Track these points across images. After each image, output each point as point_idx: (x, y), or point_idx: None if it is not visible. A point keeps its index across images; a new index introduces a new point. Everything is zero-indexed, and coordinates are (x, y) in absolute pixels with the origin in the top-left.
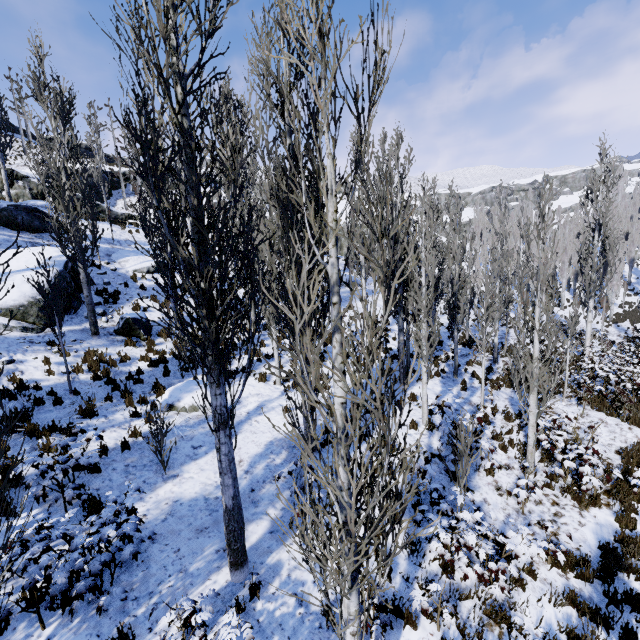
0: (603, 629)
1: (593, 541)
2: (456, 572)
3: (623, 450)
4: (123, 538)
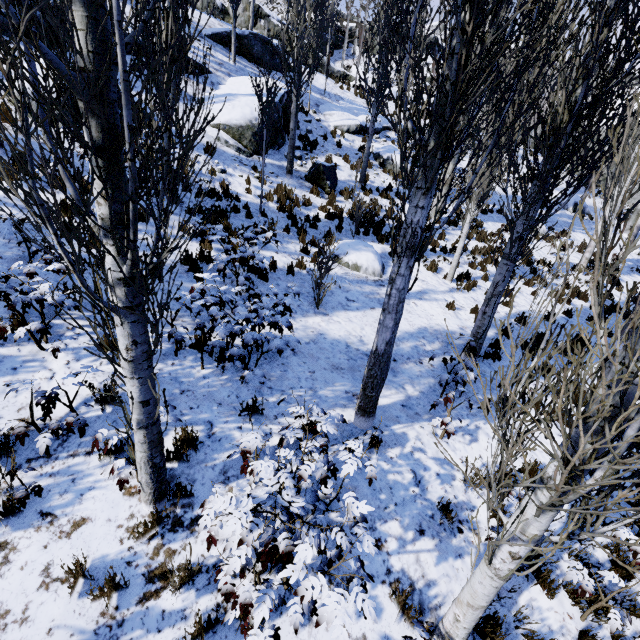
0: None
1: None
2: (632, 580)
3: None
4: (275, 326)
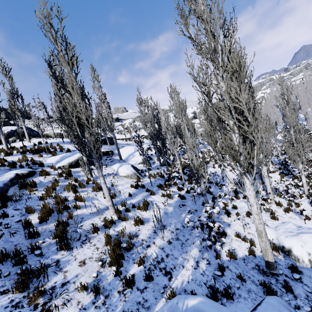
0: None
1: None
2: None
3: None
4: None
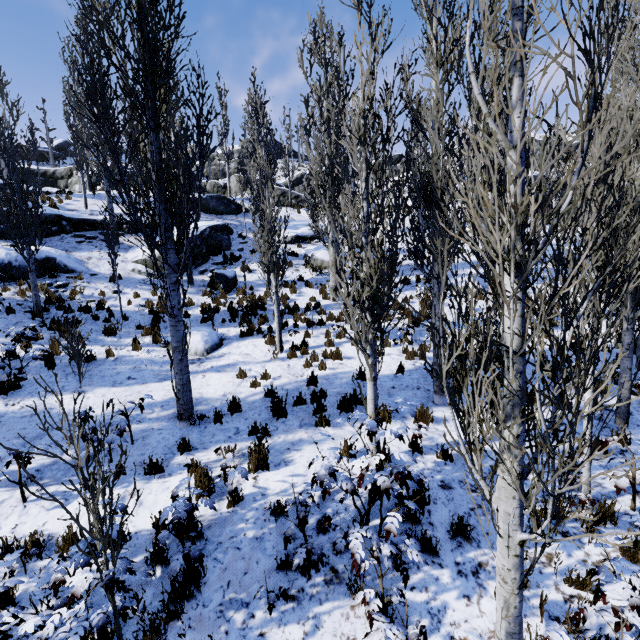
0: None
1: None
2: None
3: None
4: None
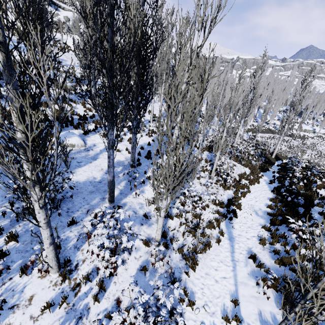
0: (224, 218)
1: (226, 198)
2: (185, 206)
3: (240, 174)
4: (71, 188)
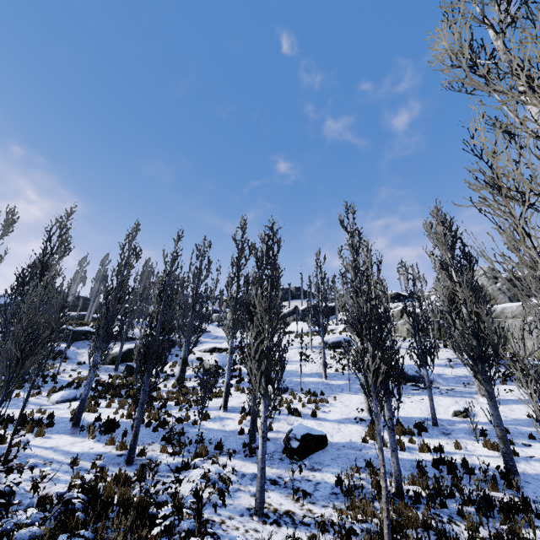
0: None
1: None
2: None
3: None
4: None
